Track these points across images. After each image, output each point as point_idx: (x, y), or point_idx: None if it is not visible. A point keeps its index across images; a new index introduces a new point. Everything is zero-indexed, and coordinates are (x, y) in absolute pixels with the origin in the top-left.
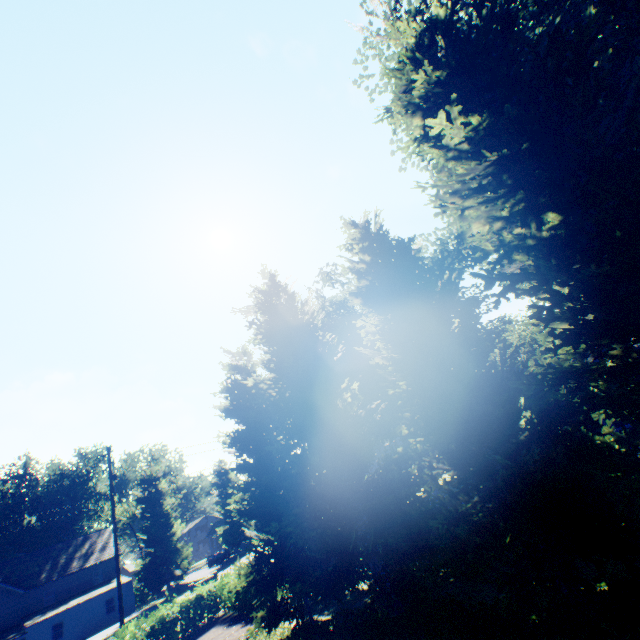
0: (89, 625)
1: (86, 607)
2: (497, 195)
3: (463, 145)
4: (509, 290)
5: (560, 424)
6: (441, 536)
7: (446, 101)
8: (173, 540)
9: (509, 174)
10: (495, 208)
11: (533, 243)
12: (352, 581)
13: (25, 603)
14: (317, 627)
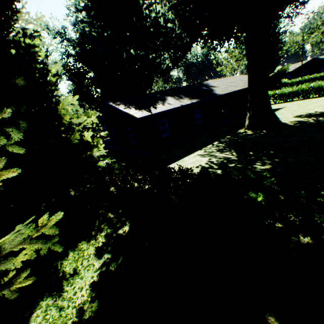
0: None
1: None
2: None
3: None
4: None
5: None
6: None
7: None
8: None
9: None
10: None
11: None
12: None
13: None
14: None
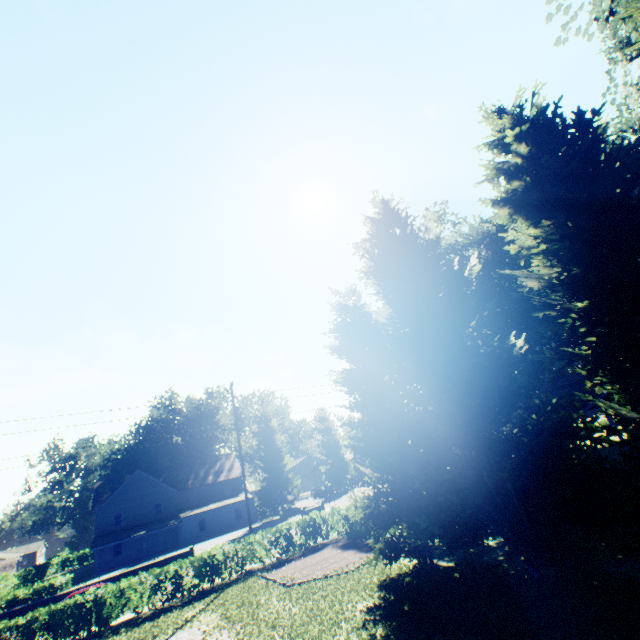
0: (224, 525)
1: (221, 511)
2: None
3: None
4: None
5: None
6: None
7: None
8: (284, 470)
9: None
10: None
11: None
12: (486, 534)
13: (179, 500)
14: (439, 571)
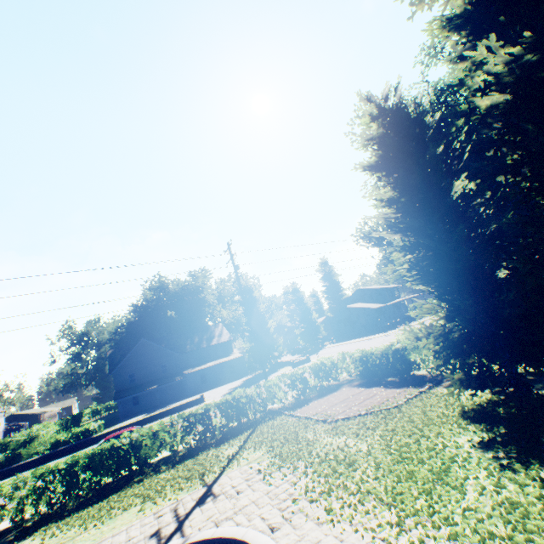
0: (221, 378)
1: (217, 368)
2: None
3: None
4: None
5: None
6: None
7: None
8: (270, 332)
9: None
10: None
11: None
12: None
13: (180, 361)
14: (543, 399)
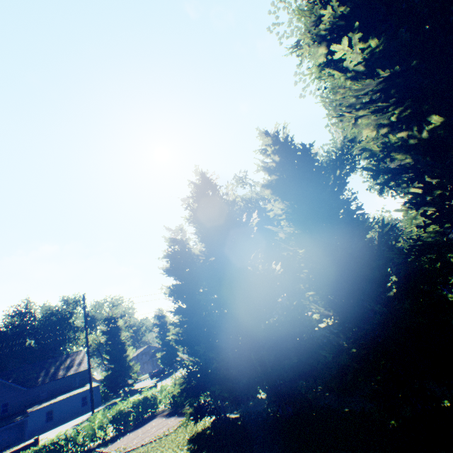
0: (70, 413)
1: (68, 401)
2: (387, 105)
3: (359, 67)
4: (391, 181)
5: (423, 284)
6: (327, 362)
7: (347, 32)
8: (127, 360)
9: (396, 89)
10: (383, 117)
11: (414, 143)
12: (256, 392)
13: (27, 397)
14: (229, 422)
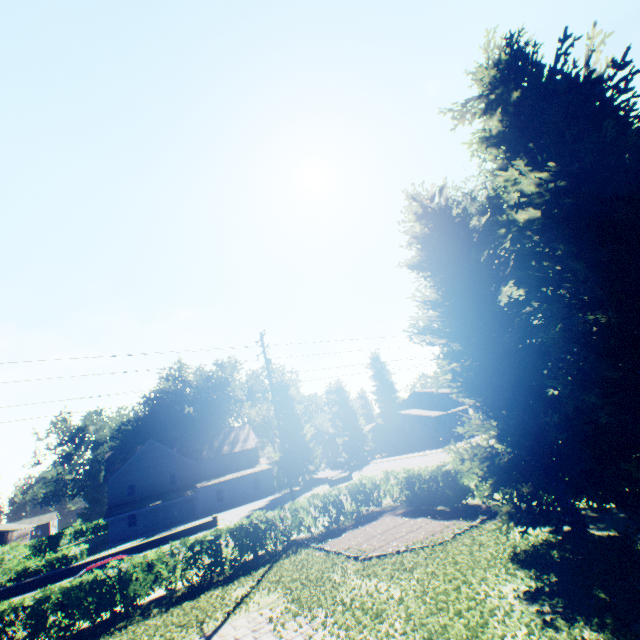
0: (242, 496)
1: (238, 482)
2: None
3: None
4: None
5: None
6: None
7: None
8: (305, 440)
9: None
10: None
11: None
12: None
13: (194, 470)
14: (602, 542)
